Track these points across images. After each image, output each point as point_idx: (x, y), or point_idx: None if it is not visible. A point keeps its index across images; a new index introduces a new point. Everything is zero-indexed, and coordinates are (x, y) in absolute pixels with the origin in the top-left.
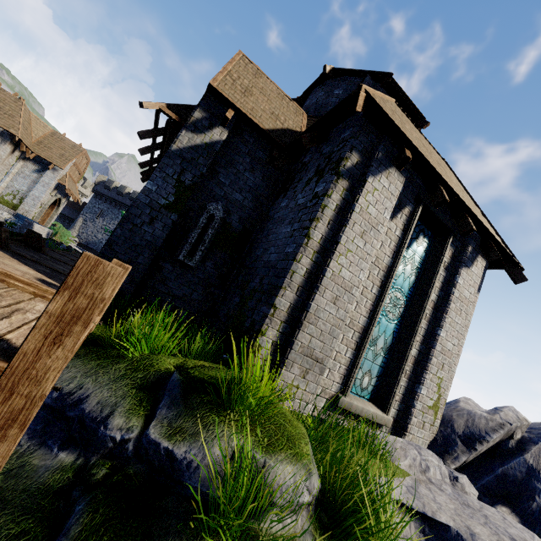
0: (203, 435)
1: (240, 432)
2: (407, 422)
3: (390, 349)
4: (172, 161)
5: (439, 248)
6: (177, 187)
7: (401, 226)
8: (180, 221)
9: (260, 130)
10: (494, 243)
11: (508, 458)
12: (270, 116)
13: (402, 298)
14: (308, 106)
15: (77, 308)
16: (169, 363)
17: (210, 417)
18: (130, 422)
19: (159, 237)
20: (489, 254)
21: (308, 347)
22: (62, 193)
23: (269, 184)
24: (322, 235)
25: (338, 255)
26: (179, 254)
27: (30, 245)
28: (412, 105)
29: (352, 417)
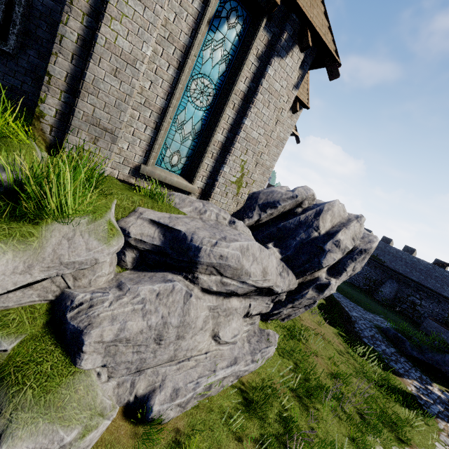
0: None
1: None
2: (211, 191)
3: (199, 135)
4: None
5: (253, 33)
6: None
7: None
8: None
9: None
10: (310, 30)
11: (290, 218)
12: None
13: (211, 87)
14: None
15: None
16: None
17: None
18: None
19: None
20: (302, 42)
21: (93, 116)
22: None
23: None
24: None
25: (110, 19)
26: None
27: None
28: None
29: (159, 184)
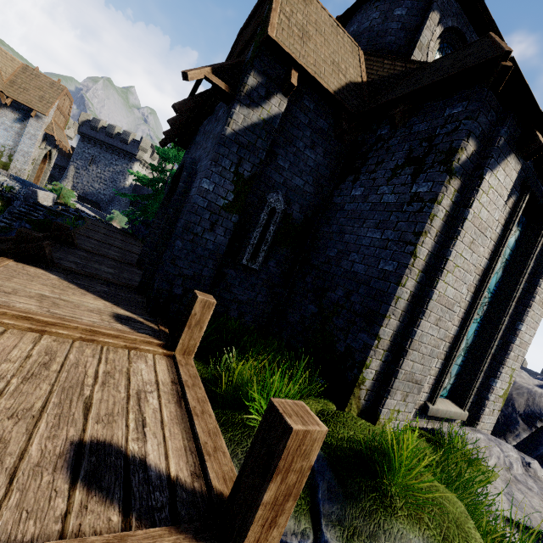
0: (382, 538)
1: (413, 526)
2: (480, 413)
3: (469, 348)
4: (227, 149)
5: (533, 237)
6: (235, 182)
7: (503, 221)
8: (239, 220)
9: (327, 95)
10: None
11: None
12: (331, 67)
13: (487, 296)
14: (356, 34)
15: (288, 486)
16: None
17: (379, 511)
18: (300, 523)
19: (221, 244)
20: None
21: (410, 372)
22: (51, 144)
23: (330, 161)
24: (428, 251)
25: (446, 274)
26: (242, 258)
27: (61, 240)
28: (494, 27)
29: (434, 418)
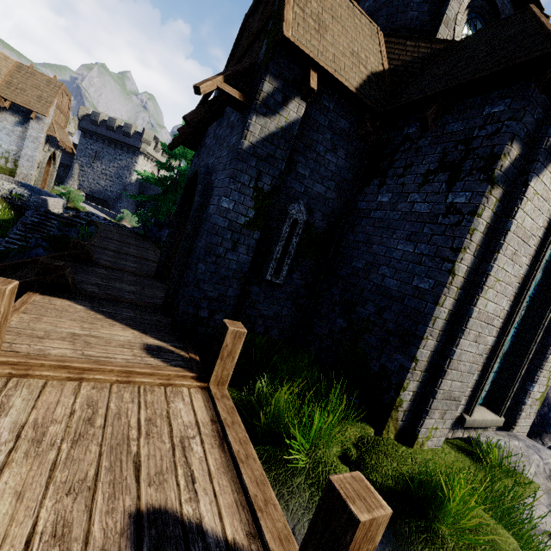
0: None
1: None
2: (516, 417)
3: (505, 354)
4: (245, 164)
5: None
6: (255, 197)
7: (546, 224)
8: (261, 235)
9: (349, 94)
10: None
11: None
12: (351, 59)
13: (526, 300)
14: (373, 10)
15: None
16: (334, 454)
17: None
18: None
19: (244, 263)
20: None
21: (449, 391)
22: (54, 145)
23: (353, 163)
24: (467, 267)
25: (486, 290)
26: (266, 274)
27: (80, 258)
28: None
29: (470, 427)
